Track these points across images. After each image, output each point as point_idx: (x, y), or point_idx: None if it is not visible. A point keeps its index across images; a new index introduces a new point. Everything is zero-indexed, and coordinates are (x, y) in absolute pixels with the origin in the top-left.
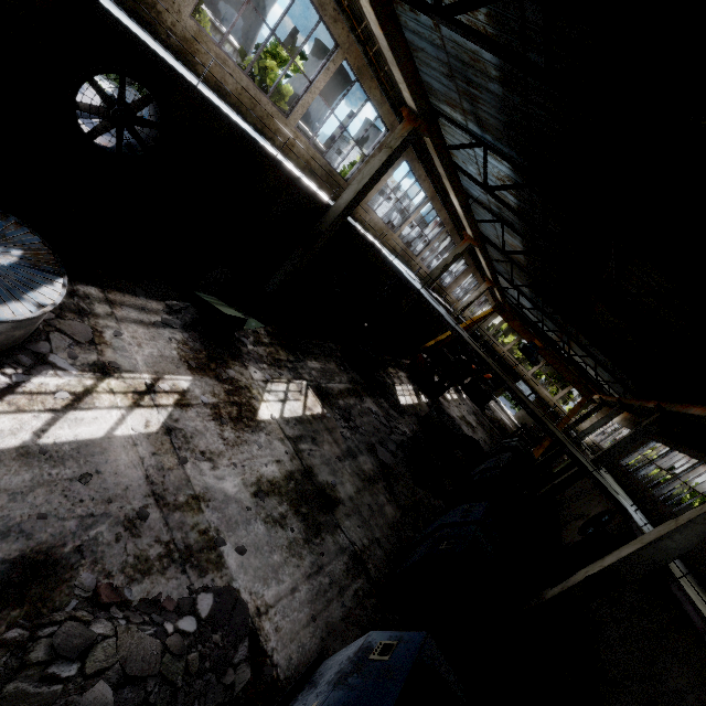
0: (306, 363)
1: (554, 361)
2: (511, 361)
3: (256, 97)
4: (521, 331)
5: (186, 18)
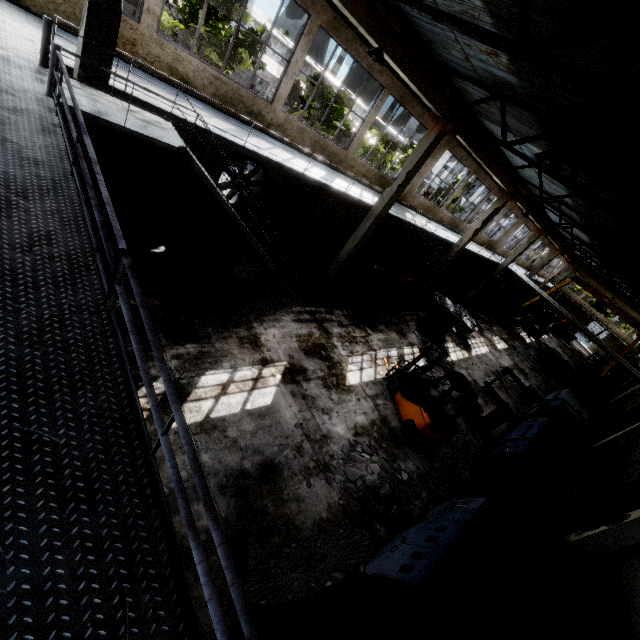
0: (493, 328)
1: (619, 312)
2: (585, 306)
3: None
4: (593, 293)
5: (464, 224)
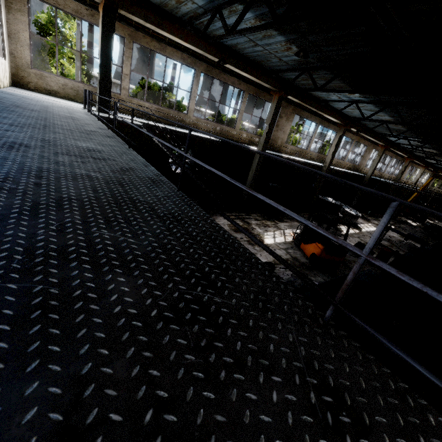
0: (379, 219)
1: None
2: None
3: (338, 161)
4: None
5: None
